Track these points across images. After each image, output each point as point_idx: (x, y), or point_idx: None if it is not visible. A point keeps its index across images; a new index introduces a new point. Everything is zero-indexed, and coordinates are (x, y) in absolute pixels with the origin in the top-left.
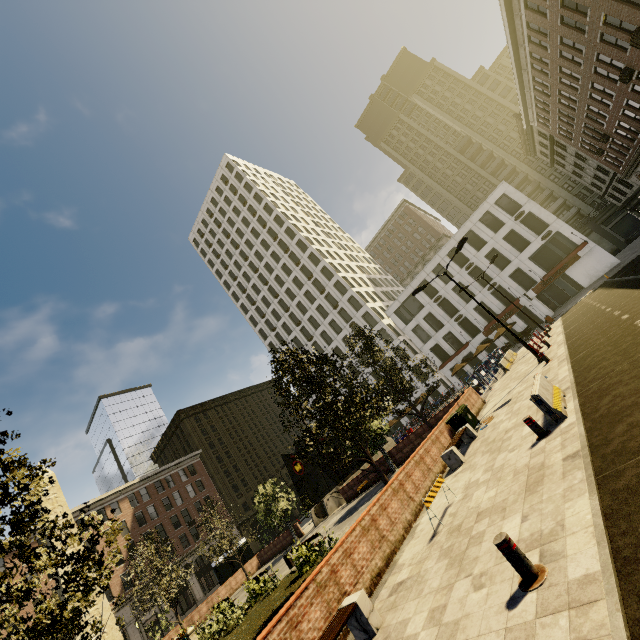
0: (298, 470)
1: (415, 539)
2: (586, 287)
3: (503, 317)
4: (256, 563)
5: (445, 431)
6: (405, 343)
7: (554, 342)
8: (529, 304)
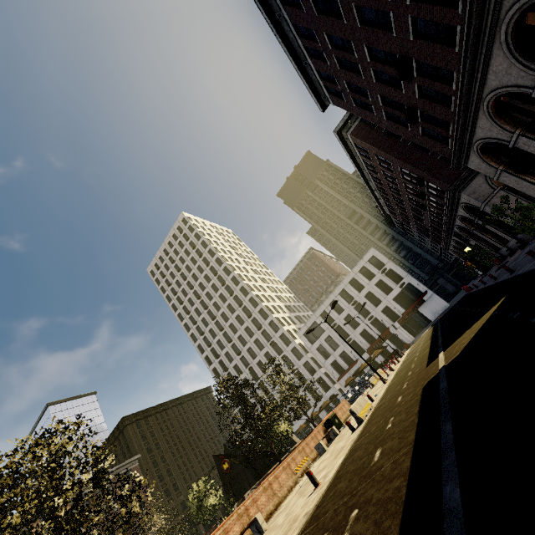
0: (226, 468)
1: (292, 494)
2: (434, 320)
3: (380, 341)
4: None
5: (321, 431)
6: (312, 359)
7: (396, 367)
8: (396, 332)
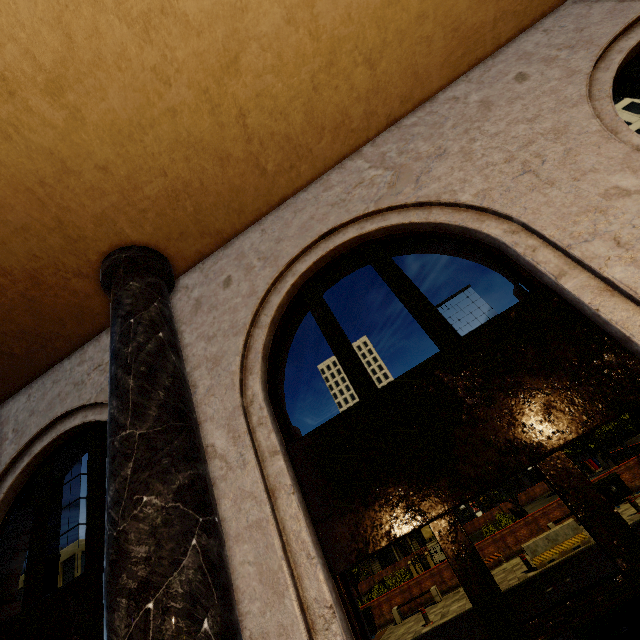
0: None
1: None
2: None
3: None
4: None
5: None
6: None
7: None
8: None
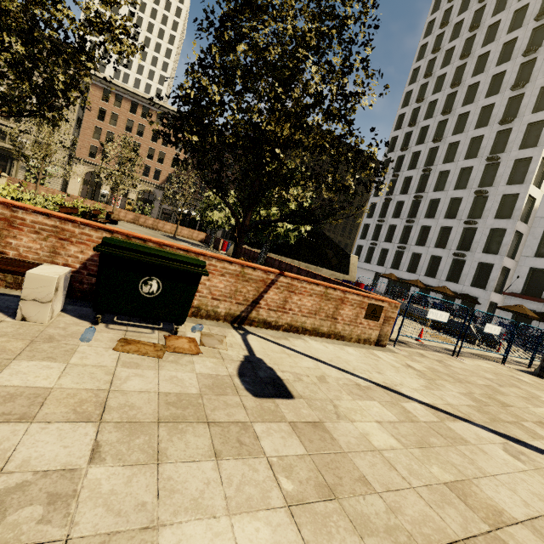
0: None
1: None
2: None
3: None
4: (202, 237)
5: (88, 247)
6: (517, 236)
7: None
8: None
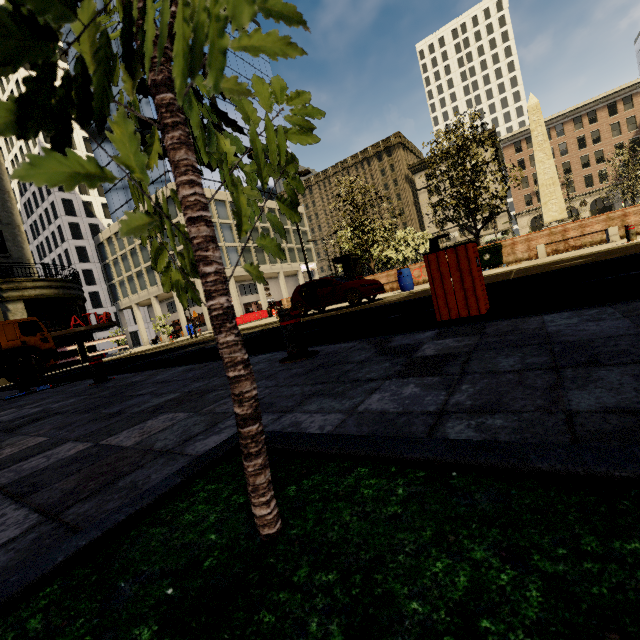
0: None
1: None
2: None
3: None
4: None
5: None
6: None
7: None
8: None
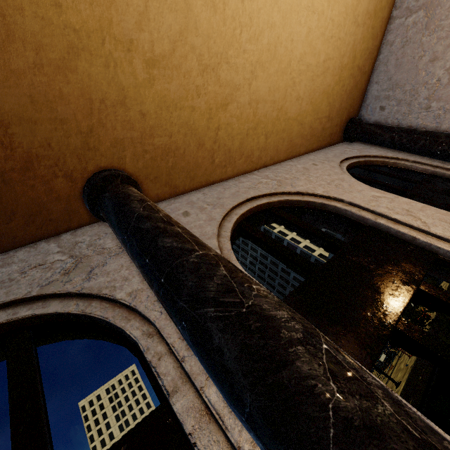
0: None
1: None
2: None
3: None
4: None
5: None
6: None
7: None
8: None
